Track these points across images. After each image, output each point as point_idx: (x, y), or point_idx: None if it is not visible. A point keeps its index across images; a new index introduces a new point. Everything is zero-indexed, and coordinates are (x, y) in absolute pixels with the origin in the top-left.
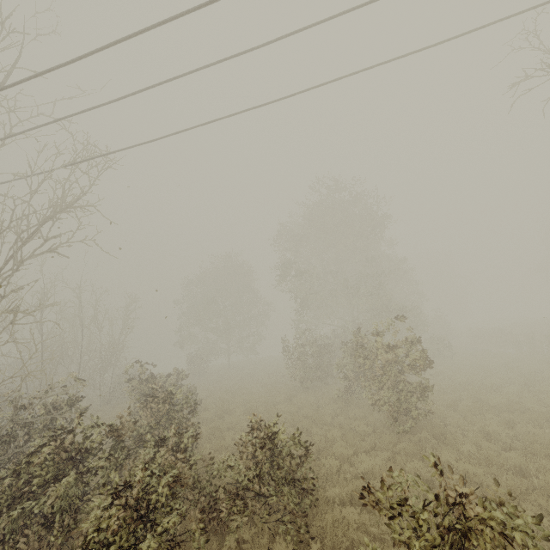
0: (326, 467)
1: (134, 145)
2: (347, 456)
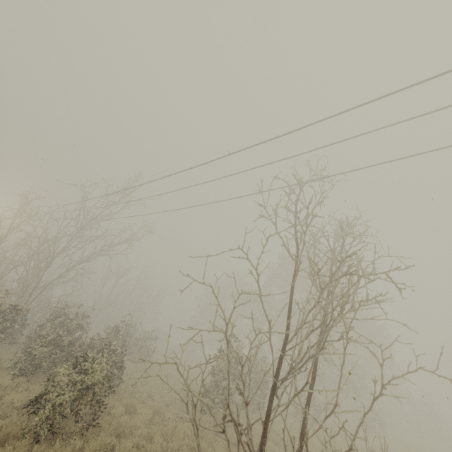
0: (139, 395)
1: (139, 215)
2: (157, 401)
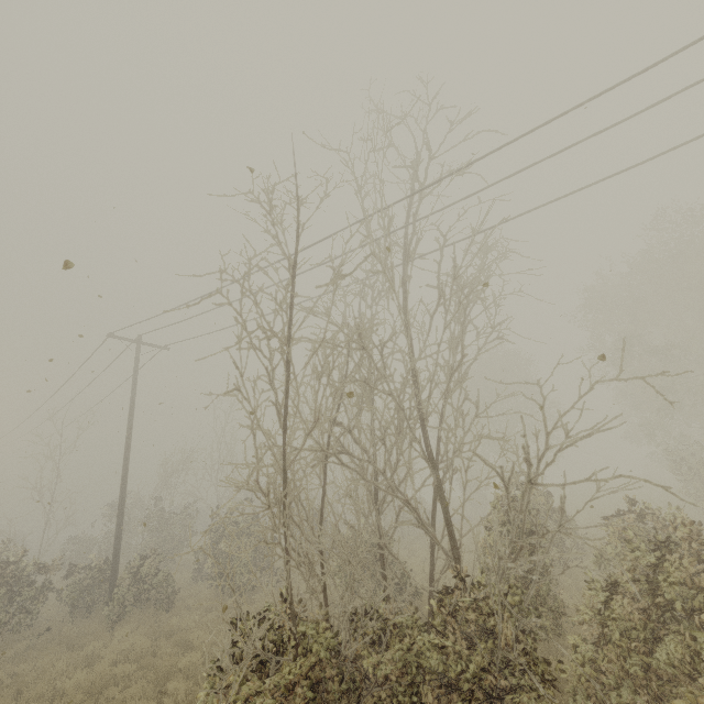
0: None
1: (606, 177)
2: None
